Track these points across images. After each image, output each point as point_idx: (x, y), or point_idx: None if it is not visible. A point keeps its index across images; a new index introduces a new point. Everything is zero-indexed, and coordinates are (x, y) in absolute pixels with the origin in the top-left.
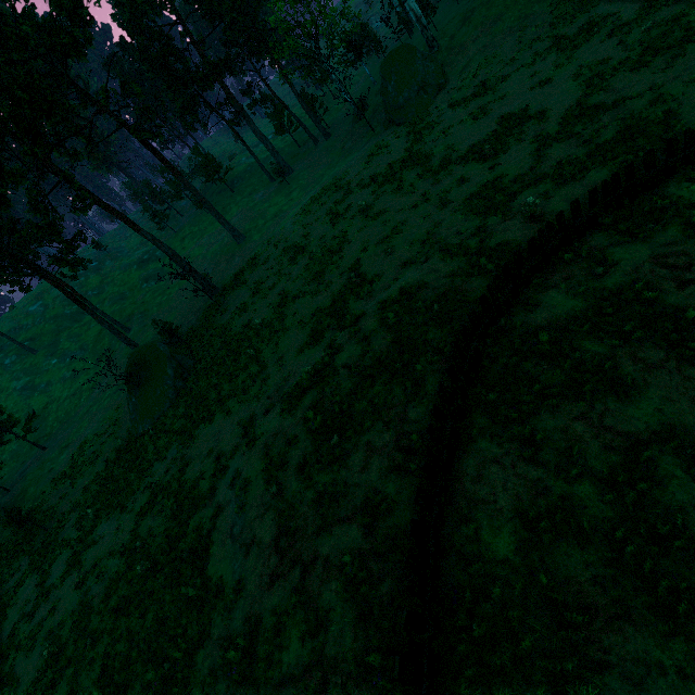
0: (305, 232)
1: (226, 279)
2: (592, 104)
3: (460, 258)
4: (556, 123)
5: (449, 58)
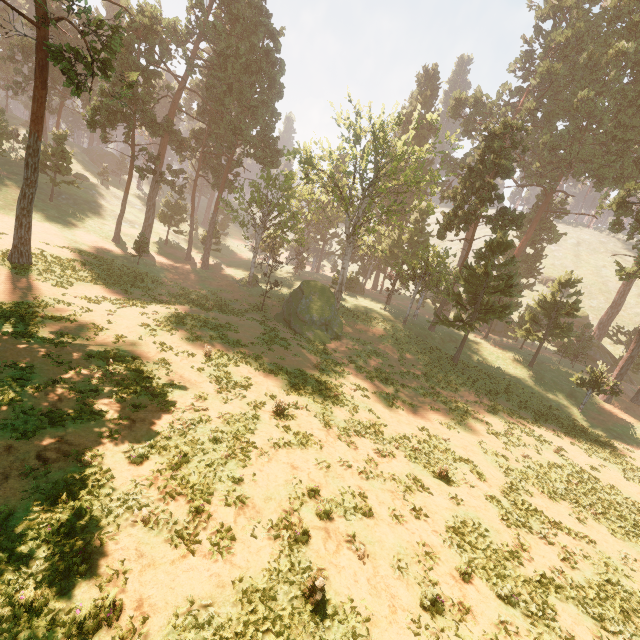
0: (165, 358)
1: None
2: (530, 503)
3: None
4: (500, 493)
5: (345, 322)
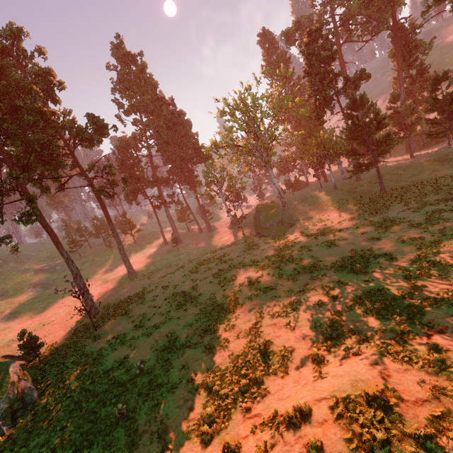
0: (194, 285)
1: (109, 304)
2: (435, 259)
3: (425, 368)
4: (408, 263)
5: (294, 213)
